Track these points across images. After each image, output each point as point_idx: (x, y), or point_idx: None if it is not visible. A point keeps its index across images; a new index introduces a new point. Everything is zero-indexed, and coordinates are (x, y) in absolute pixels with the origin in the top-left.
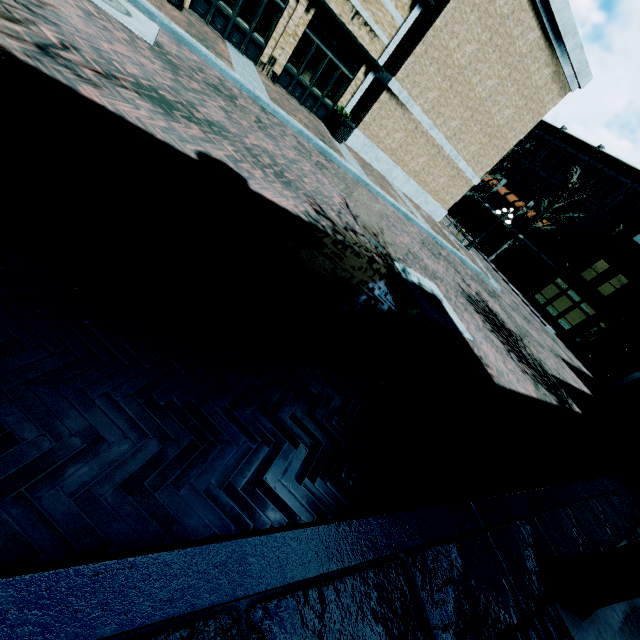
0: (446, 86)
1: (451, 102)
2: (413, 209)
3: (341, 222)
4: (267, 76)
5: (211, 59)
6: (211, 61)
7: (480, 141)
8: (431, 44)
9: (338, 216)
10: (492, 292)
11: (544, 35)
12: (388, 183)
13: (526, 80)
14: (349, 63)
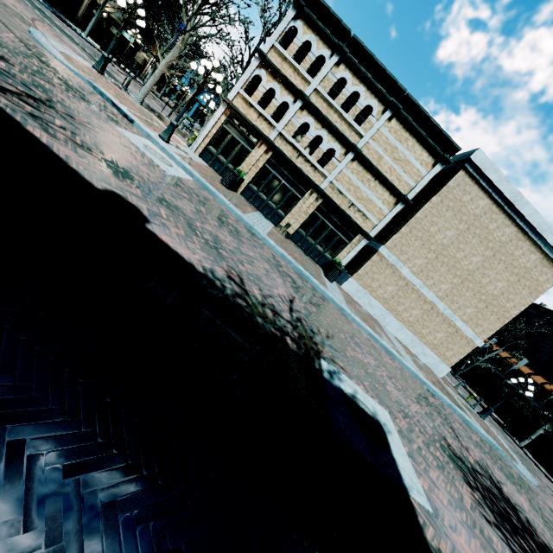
0: (432, 256)
1: (438, 269)
2: (402, 351)
3: (262, 299)
4: (282, 234)
5: (224, 201)
6: (223, 202)
7: (475, 305)
8: (414, 227)
9: (264, 296)
10: (517, 478)
11: (520, 230)
12: (378, 324)
13: (512, 261)
14: (346, 233)
